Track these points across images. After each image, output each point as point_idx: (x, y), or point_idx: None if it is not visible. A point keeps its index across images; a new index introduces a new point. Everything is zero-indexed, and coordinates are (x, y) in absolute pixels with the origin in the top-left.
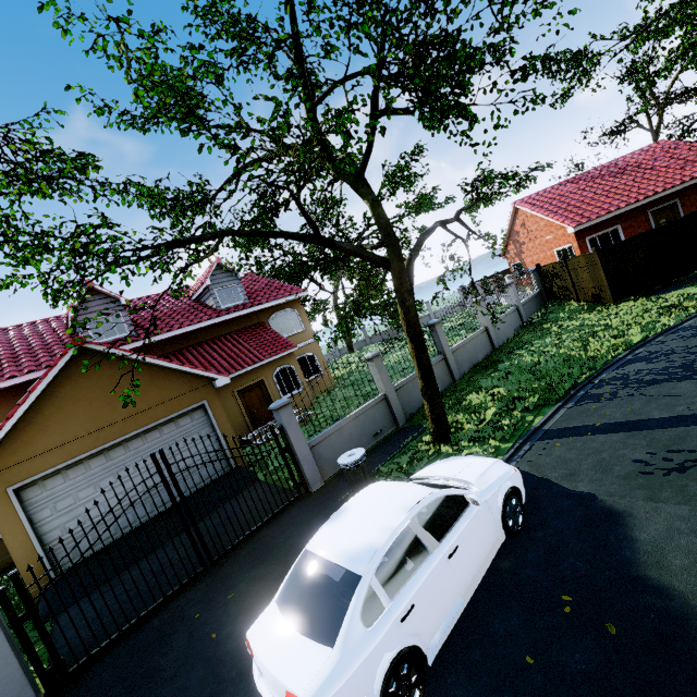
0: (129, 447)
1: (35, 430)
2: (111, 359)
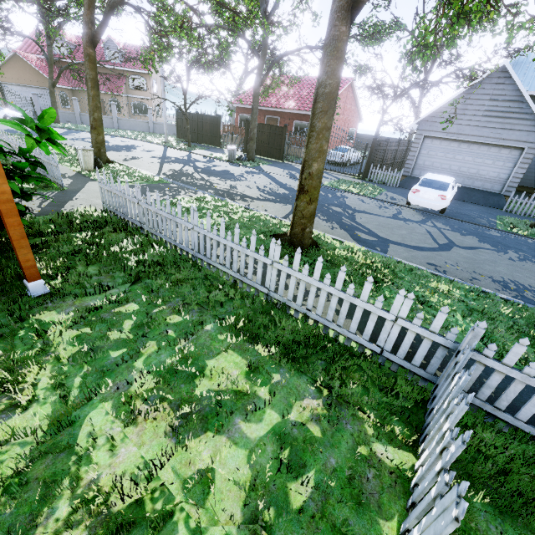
0: (28, 89)
1: (5, 71)
2: (25, 61)
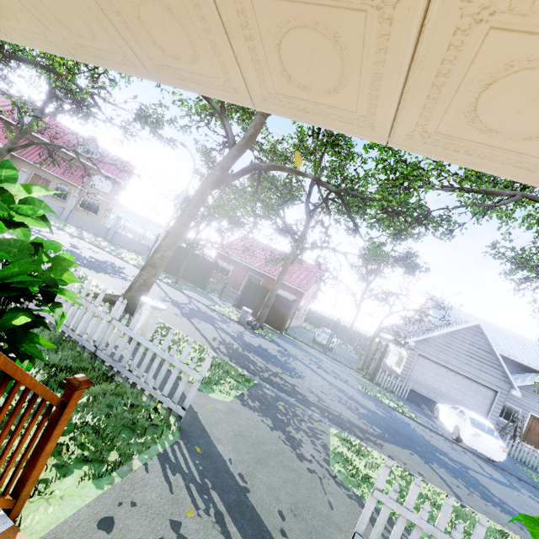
0: None
1: None
2: None
